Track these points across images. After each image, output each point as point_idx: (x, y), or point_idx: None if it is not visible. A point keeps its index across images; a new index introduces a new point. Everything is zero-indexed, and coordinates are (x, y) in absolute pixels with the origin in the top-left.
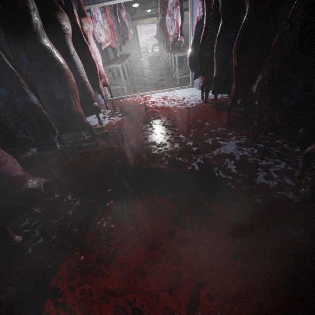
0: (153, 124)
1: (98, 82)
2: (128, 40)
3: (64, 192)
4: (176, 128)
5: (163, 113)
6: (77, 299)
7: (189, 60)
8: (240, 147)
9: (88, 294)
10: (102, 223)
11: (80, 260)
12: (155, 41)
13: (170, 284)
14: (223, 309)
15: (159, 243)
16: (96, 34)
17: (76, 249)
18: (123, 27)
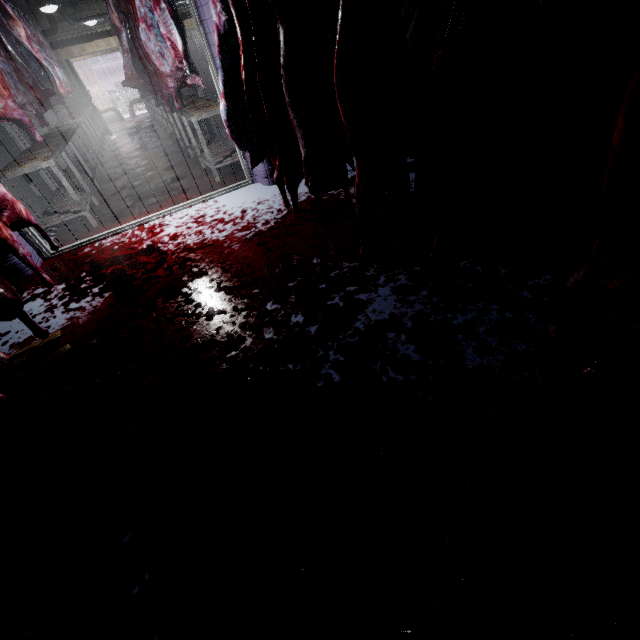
0: (193, 292)
1: None
2: (58, 95)
3: None
4: (254, 289)
5: (209, 260)
6: None
7: (228, 125)
8: (404, 296)
9: None
10: None
11: None
12: (131, 92)
13: None
14: None
15: None
16: None
17: None
18: (33, 66)
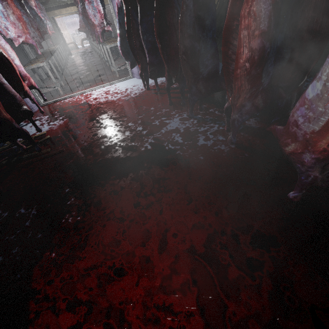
0: (100, 119)
1: (21, 84)
2: (48, 34)
3: (14, 208)
4: (124, 118)
5: (108, 107)
6: (58, 287)
7: (120, 49)
8: (183, 121)
9: (68, 279)
10: (67, 220)
11: (52, 257)
12: (83, 34)
13: (142, 240)
14: (185, 238)
15: (127, 215)
16: (1, 28)
17: (45, 251)
18: (37, 19)
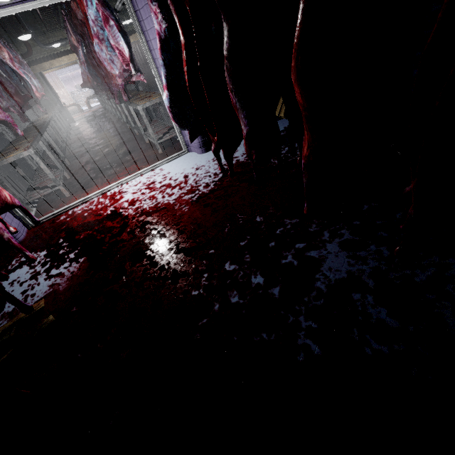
0: (156, 255)
1: None
2: (35, 98)
3: None
4: (209, 250)
5: (165, 222)
6: None
7: (171, 111)
8: (354, 252)
9: None
10: None
11: None
12: (87, 91)
13: None
14: None
15: None
16: None
17: None
18: (15, 79)
